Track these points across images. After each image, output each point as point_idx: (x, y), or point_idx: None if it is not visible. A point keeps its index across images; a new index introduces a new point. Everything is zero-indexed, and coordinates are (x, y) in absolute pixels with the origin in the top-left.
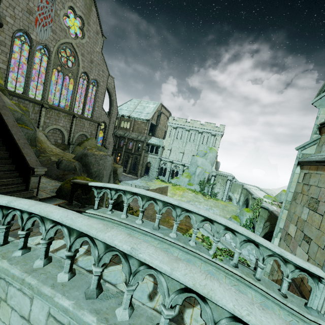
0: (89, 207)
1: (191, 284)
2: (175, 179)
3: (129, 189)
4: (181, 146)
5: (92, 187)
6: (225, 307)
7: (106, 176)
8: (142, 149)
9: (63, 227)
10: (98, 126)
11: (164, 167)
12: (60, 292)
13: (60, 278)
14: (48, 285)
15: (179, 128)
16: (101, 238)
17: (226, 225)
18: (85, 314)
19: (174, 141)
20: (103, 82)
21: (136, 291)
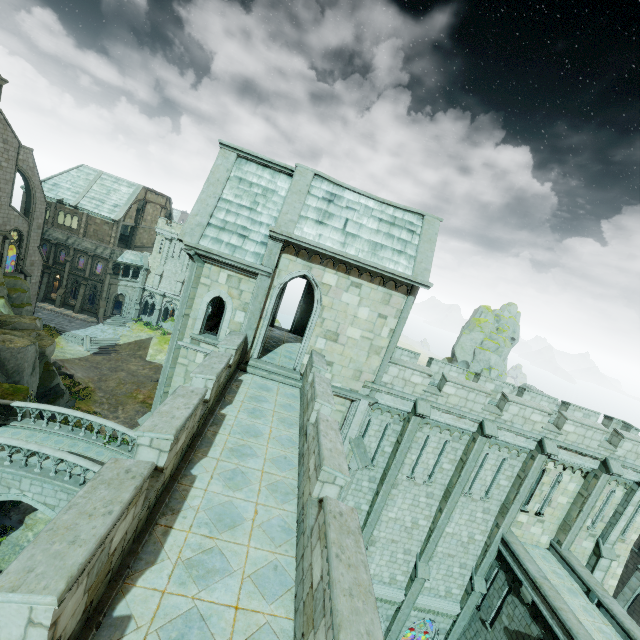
0: (13, 420)
1: (60, 457)
2: (169, 322)
3: (48, 409)
4: (180, 271)
5: (14, 406)
6: (70, 461)
7: (29, 367)
8: (106, 273)
9: (5, 445)
10: (4, 241)
11: (150, 302)
12: (8, 468)
13: (6, 463)
14: (1, 467)
15: (176, 241)
16: (26, 448)
17: (112, 427)
18: (21, 472)
19: (169, 262)
20: (9, 160)
21: (48, 464)
